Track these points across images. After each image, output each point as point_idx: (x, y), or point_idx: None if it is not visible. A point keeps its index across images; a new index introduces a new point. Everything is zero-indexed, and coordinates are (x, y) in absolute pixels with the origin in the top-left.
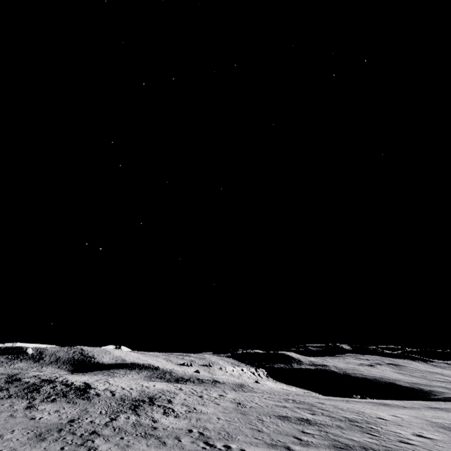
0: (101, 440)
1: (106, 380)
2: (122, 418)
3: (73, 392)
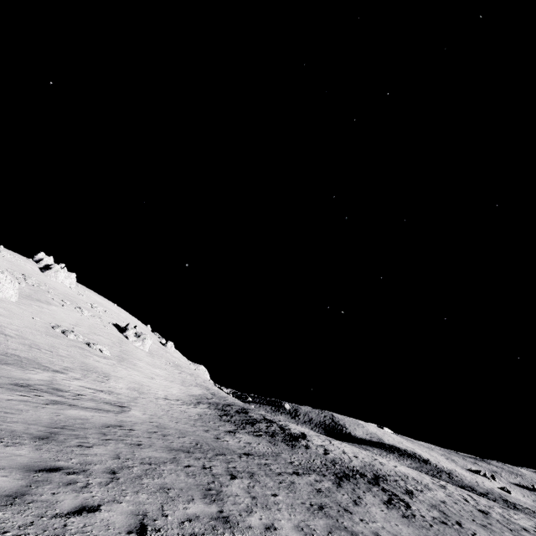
0: (242, 482)
1: (329, 439)
2: (310, 477)
3: (282, 436)
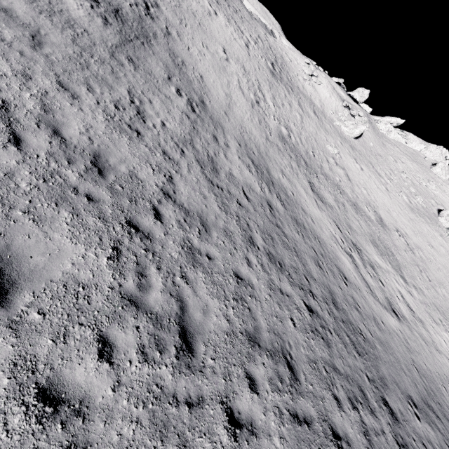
0: (302, 307)
1: None
2: None
3: None
